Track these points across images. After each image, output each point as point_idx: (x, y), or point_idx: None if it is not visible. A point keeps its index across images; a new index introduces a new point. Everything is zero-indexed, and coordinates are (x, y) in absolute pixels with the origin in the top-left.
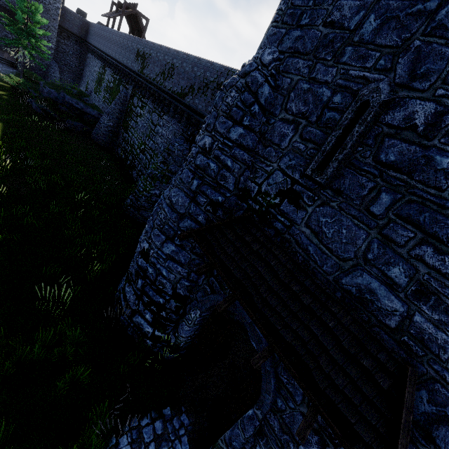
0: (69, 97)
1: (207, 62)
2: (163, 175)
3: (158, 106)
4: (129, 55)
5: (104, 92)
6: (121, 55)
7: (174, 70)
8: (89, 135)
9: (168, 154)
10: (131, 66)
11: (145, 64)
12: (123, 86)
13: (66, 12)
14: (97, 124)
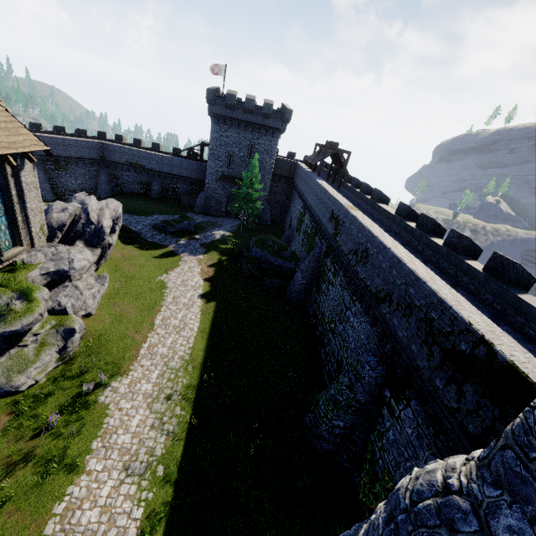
0: (270, 255)
1: (410, 272)
2: (349, 404)
3: (350, 285)
4: (324, 212)
5: (302, 235)
6: (317, 207)
7: (368, 257)
8: (284, 291)
9: (356, 378)
10: (325, 225)
11: (338, 231)
12: (319, 239)
13: (278, 161)
14: (292, 281)
